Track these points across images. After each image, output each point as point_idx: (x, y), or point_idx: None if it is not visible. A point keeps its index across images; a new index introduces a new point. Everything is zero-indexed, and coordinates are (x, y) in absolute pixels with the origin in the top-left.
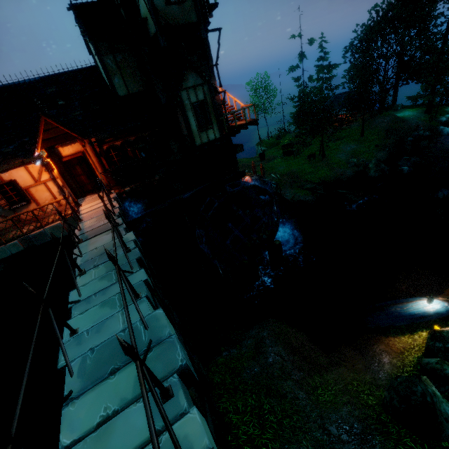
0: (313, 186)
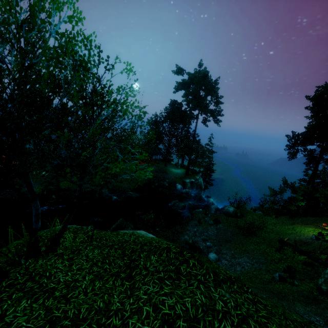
0: (51, 188)
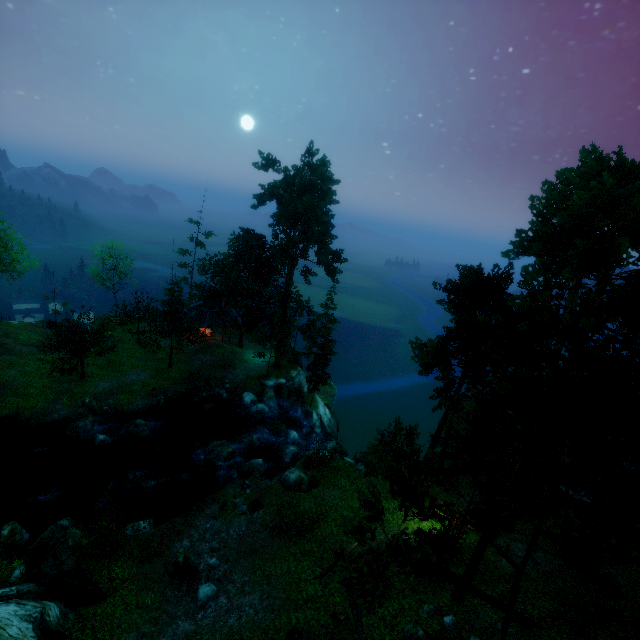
0: None
